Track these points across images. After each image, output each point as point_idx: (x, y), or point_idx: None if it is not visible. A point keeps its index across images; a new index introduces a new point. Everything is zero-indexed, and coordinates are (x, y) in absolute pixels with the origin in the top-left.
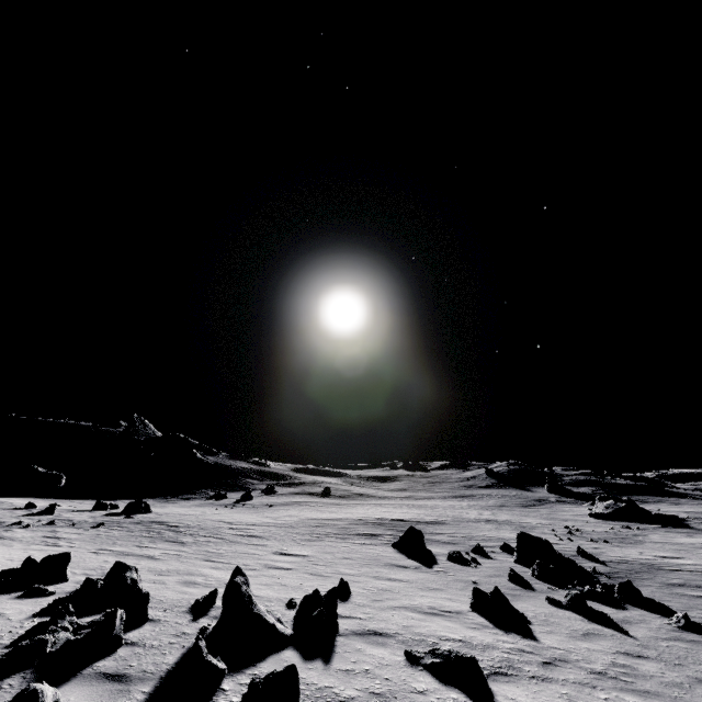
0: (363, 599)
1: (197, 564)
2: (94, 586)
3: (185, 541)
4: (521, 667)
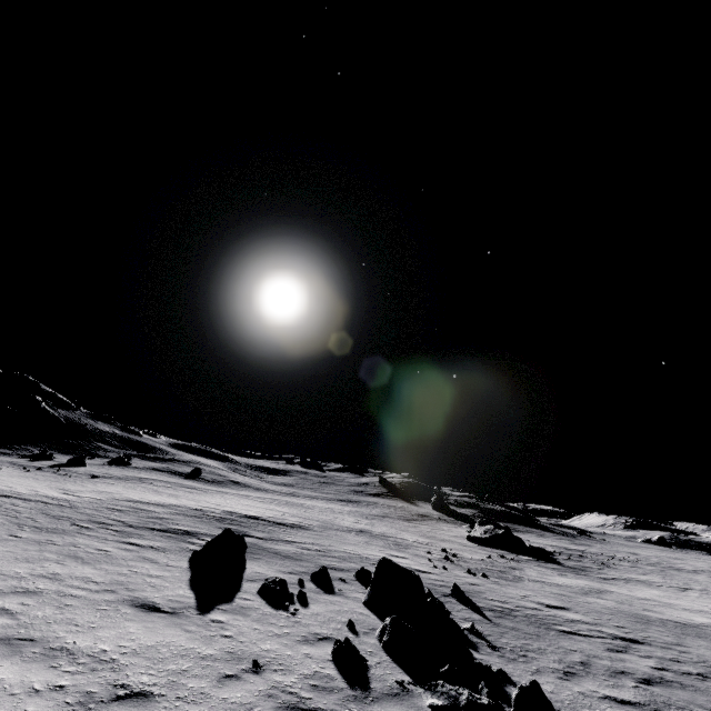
0: None
1: None
2: None
3: None
4: None
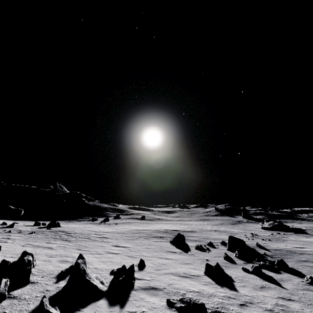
0: (151, 269)
1: (72, 251)
2: (6, 264)
3: (71, 240)
4: (228, 307)
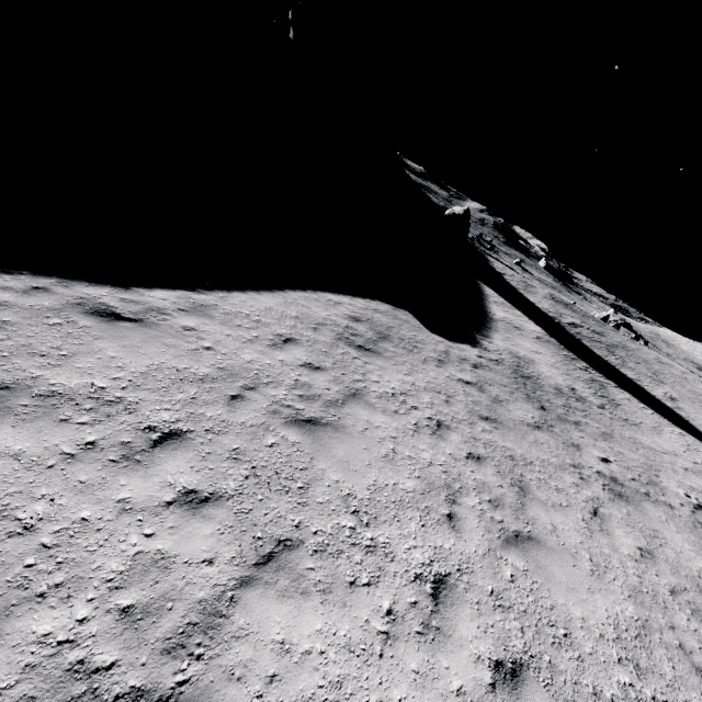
0: None
1: None
2: None
3: None
4: None
